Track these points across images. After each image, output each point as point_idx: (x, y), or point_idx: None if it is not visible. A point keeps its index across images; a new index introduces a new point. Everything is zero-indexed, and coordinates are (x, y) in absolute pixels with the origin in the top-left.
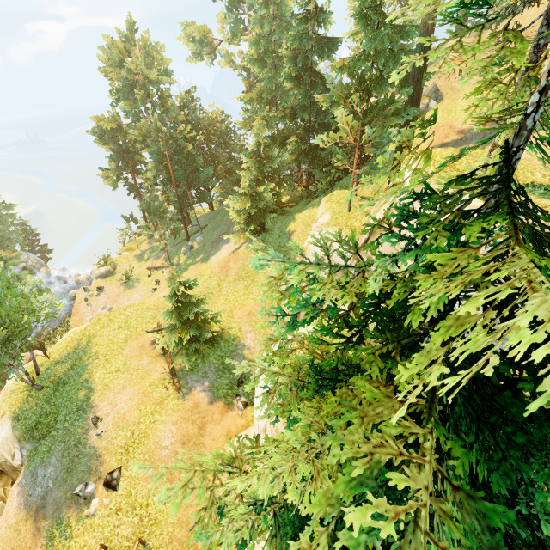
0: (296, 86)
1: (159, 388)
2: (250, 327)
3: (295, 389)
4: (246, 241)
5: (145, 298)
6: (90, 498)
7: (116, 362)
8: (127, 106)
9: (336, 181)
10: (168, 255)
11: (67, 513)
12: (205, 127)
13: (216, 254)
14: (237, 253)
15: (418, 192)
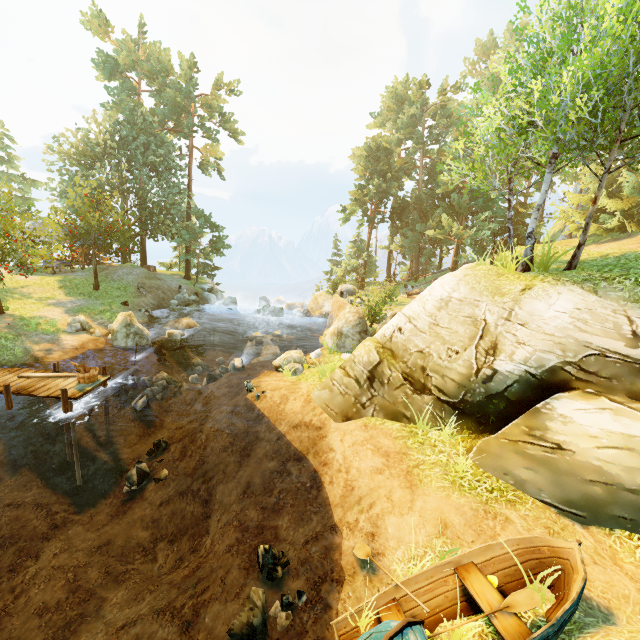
0: None
1: None
2: None
3: None
4: (628, 237)
5: None
6: None
7: None
8: (401, 135)
9: None
10: None
11: None
12: None
13: None
14: None
15: None
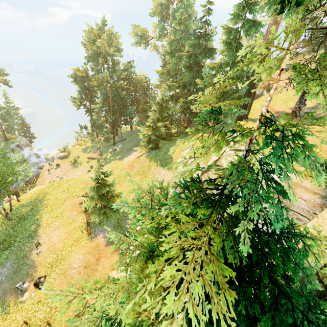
0: (188, 71)
1: (78, 231)
2: None
3: (136, 257)
4: (146, 152)
5: (83, 175)
6: (24, 291)
7: (57, 211)
8: (93, 65)
9: None
10: (100, 152)
11: (9, 298)
12: (135, 83)
13: (128, 157)
14: (139, 158)
15: (193, 180)
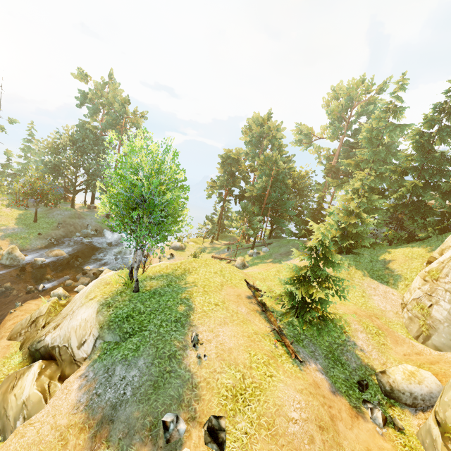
0: (419, 151)
1: (266, 340)
2: (361, 327)
3: None
4: None
5: None
6: (174, 445)
7: (214, 296)
8: (249, 150)
9: (433, 235)
10: (236, 251)
11: (138, 450)
12: (294, 178)
13: (291, 260)
14: None
15: None
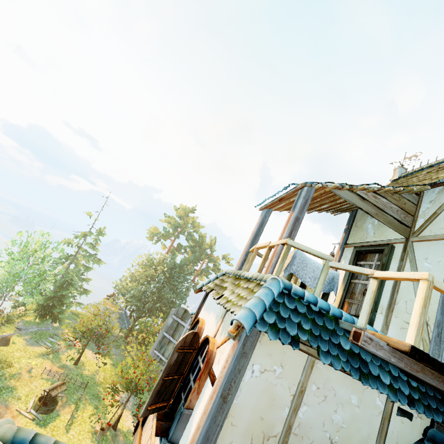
0: None
1: None
2: None
3: None
4: None
5: None
6: None
7: None
8: None
9: None
10: None
11: None
12: None
13: None
14: None
15: None
